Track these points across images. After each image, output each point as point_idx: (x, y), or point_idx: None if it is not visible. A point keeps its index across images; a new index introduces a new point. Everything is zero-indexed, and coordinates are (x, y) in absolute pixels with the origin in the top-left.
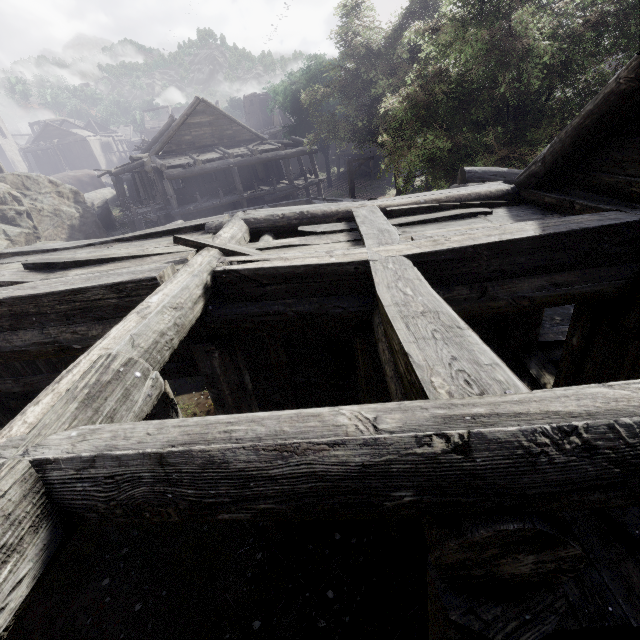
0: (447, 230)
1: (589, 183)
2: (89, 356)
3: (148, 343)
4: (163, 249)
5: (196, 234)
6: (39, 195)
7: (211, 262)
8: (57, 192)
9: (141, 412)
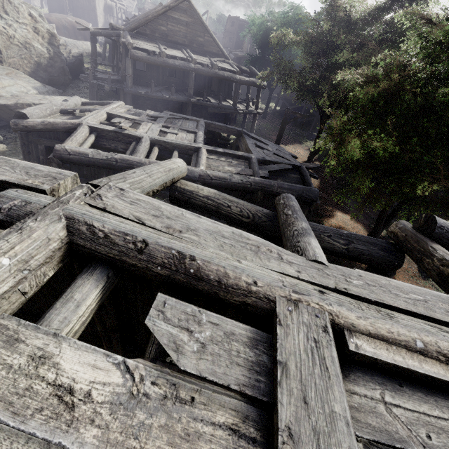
0: None
1: None
2: None
3: None
4: None
5: None
6: (15, 22)
7: None
8: (34, 27)
9: None
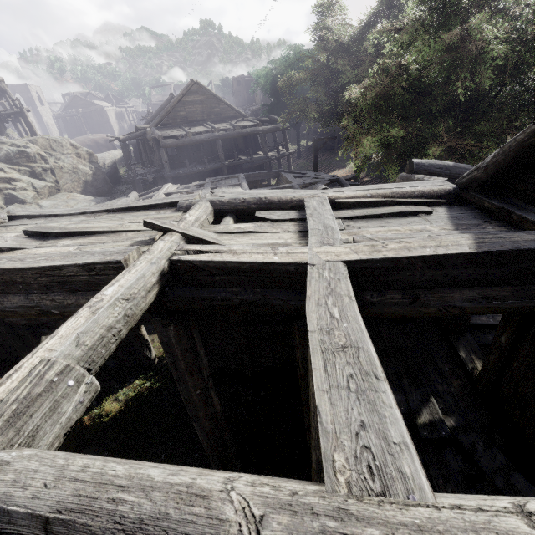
0: (388, 229)
1: (529, 195)
2: (32, 359)
3: (93, 340)
4: (138, 225)
5: (169, 211)
6: (62, 155)
7: (171, 247)
8: (76, 153)
9: (69, 421)
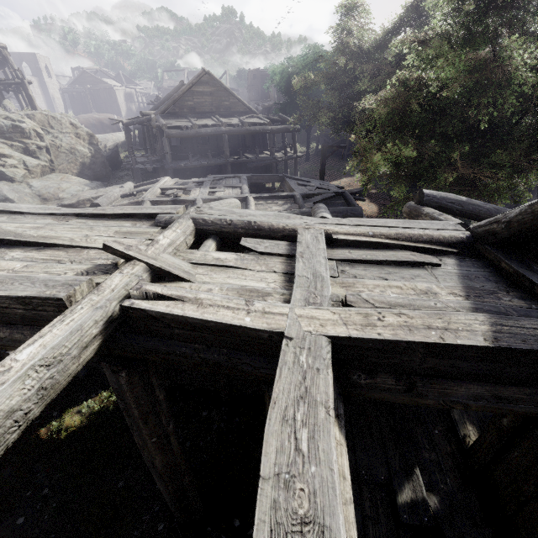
0: (387, 284)
1: None
2: None
3: None
4: (105, 241)
5: (146, 224)
6: (60, 134)
7: (129, 283)
8: (75, 133)
9: None
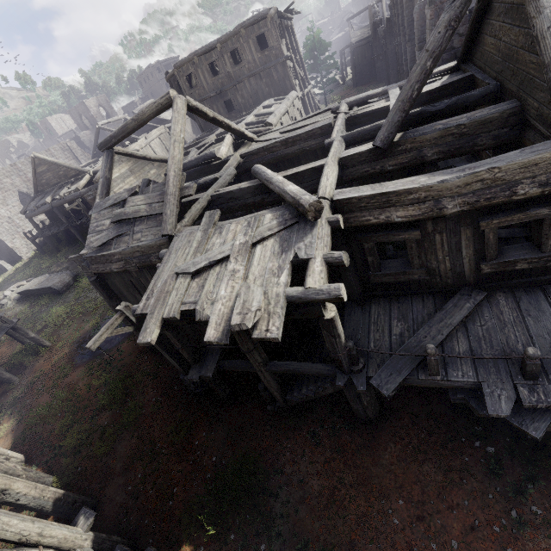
0: None
1: None
2: None
3: None
4: None
5: None
6: None
7: None
8: None
9: None
